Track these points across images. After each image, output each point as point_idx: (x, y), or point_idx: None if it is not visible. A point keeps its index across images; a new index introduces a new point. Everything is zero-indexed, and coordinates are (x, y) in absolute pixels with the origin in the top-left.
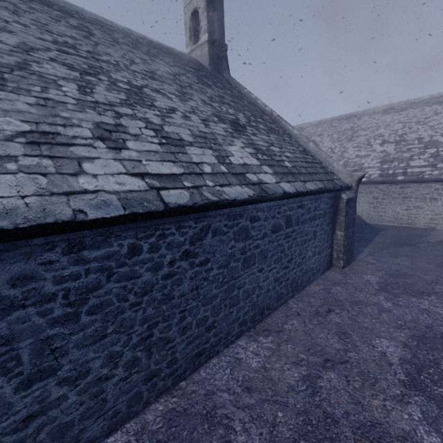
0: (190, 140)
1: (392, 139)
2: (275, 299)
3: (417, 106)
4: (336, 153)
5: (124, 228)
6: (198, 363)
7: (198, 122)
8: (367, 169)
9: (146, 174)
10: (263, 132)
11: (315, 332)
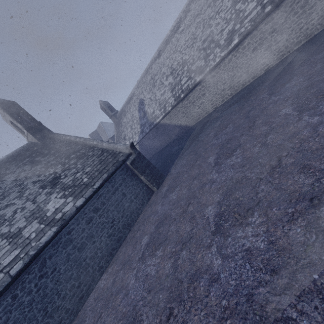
0: (24, 225)
1: (169, 72)
2: (116, 243)
3: (169, 41)
4: (153, 99)
5: (4, 295)
6: (83, 300)
7: (30, 205)
8: (168, 100)
9: (3, 268)
10: (72, 167)
11: (127, 250)
